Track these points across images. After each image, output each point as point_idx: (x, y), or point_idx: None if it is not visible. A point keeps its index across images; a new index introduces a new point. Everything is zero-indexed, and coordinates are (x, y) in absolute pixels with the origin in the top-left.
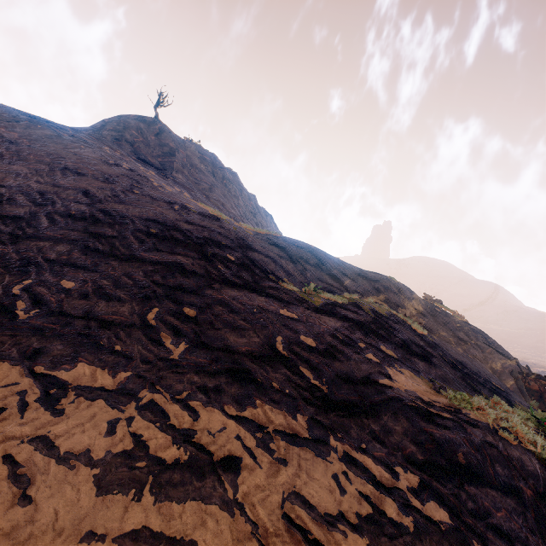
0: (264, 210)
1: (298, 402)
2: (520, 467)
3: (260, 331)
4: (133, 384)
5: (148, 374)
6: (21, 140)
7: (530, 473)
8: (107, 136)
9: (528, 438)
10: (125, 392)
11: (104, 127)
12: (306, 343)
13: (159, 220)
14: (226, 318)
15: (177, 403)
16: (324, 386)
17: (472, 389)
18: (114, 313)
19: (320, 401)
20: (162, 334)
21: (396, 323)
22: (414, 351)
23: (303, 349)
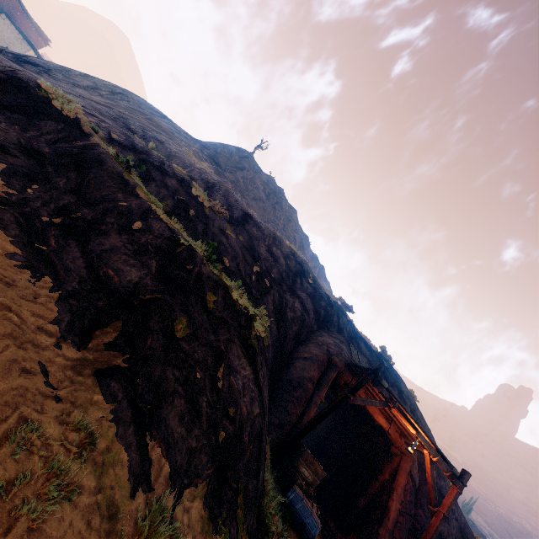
0: (314, 254)
1: None
2: (16, 72)
3: None
4: None
5: None
6: (135, 106)
7: (16, 74)
8: (205, 144)
9: (55, 94)
10: None
11: (209, 142)
12: None
13: (131, 118)
14: None
15: None
16: None
17: (156, 194)
18: None
19: None
20: None
21: (173, 171)
22: (144, 160)
23: None
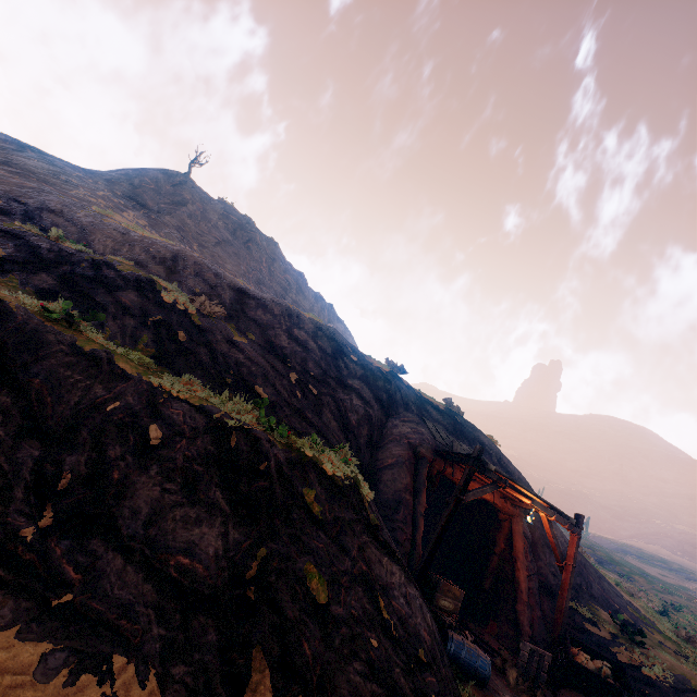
0: (316, 293)
1: None
2: None
3: None
4: None
5: None
6: None
7: None
8: (111, 176)
9: None
10: None
11: (116, 171)
12: None
13: None
14: None
15: None
16: None
17: (122, 333)
18: None
19: None
20: None
21: (120, 275)
22: (70, 277)
23: None
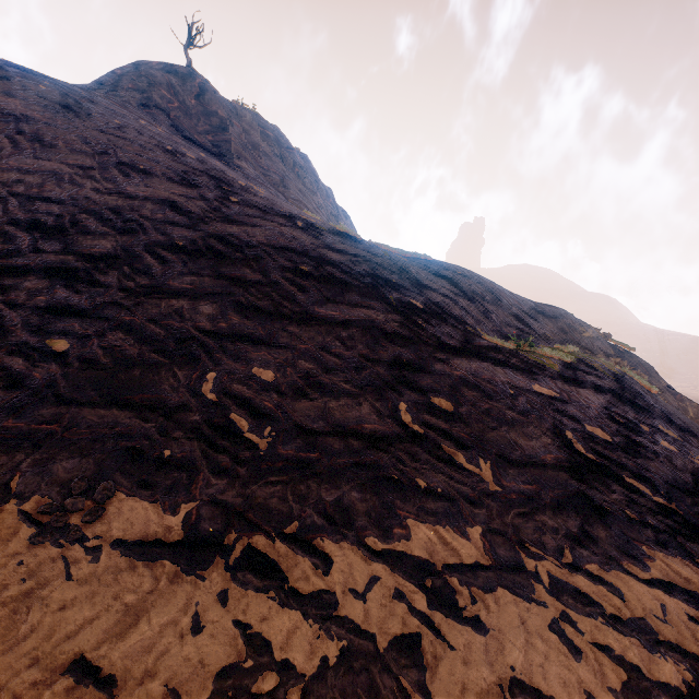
0: (341, 209)
1: (675, 538)
2: None
3: (540, 425)
4: (501, 548)
5: (496, 524)
6: (29, 113)
7: None
8: (129, 99)
9: None
10: (508, 565)
11: (119, 84)
12: (600, 437)
13: (298, 249)
14: (490, 409)
15: (577, 573)
16: (672, 505)
17: None
18: (361, 419)
19: (690, 530)
20: (444, 448)
21: (635, 385)
22: (679, 424)
23: (603, 447)
